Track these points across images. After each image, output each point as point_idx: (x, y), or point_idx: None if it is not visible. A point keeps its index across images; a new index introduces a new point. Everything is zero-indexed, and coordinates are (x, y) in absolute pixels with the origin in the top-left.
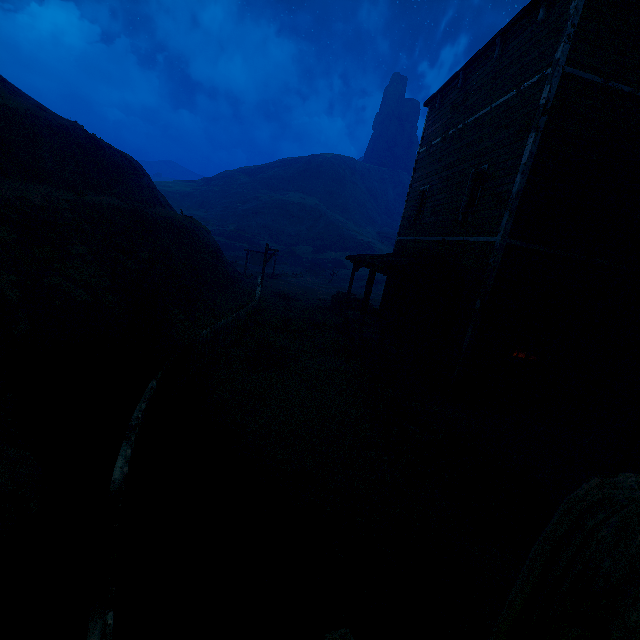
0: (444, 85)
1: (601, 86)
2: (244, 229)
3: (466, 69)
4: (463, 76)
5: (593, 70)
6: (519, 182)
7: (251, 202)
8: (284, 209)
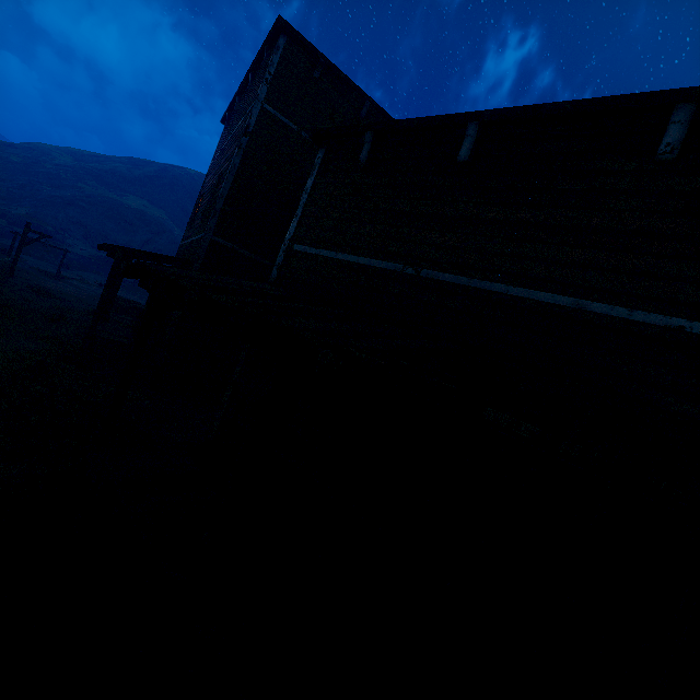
0: (229, 106)
1: (296, 132)
2: (44, 218)
3: (241, 96)
4: (238, 101)
5: (289, 117)
6: (224, 186)
7: (66, 189)
8: (114, 210)
